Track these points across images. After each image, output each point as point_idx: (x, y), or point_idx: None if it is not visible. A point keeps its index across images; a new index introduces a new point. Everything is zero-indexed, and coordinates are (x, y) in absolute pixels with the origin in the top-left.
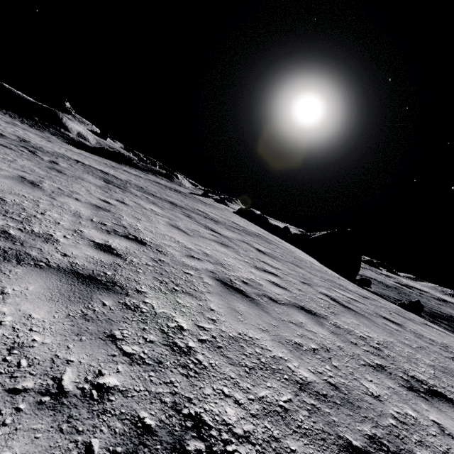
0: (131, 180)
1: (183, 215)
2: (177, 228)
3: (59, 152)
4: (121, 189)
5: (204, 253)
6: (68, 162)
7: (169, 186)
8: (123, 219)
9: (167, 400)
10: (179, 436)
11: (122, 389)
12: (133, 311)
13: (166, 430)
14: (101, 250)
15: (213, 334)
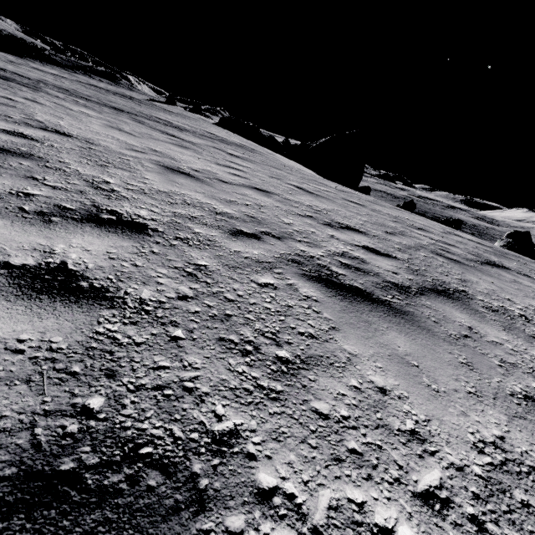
0: (47, 80)
1: (131, 120)
2: (119, 129)
3: None
4: (30, 88)
5: (152, 150)
6: None
7: (114, 91)
8: (36, 115)
9: (87, 203)
10: (95, 213)
11: (46, 196)
12: (54, 170)
13: (85, 211)
14: (10, 134)
15: (142, 188)
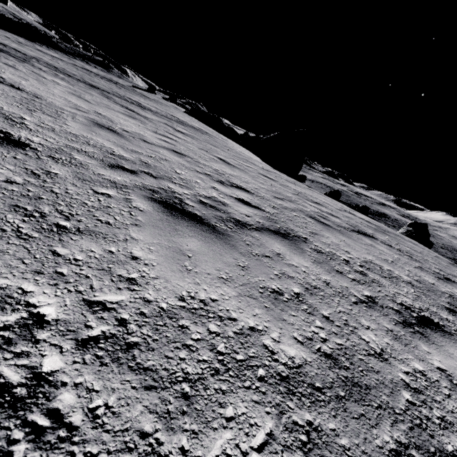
0: (42, 59)
1: (99, 94)
2: (79, 97)
3: None
4: (19, 59)
5: (97, 113)
6: None
7: (103, 76)
8: (3, 74)
9: None
10: None
11: None
12: None
13: None
14: None
15: (55, 128)
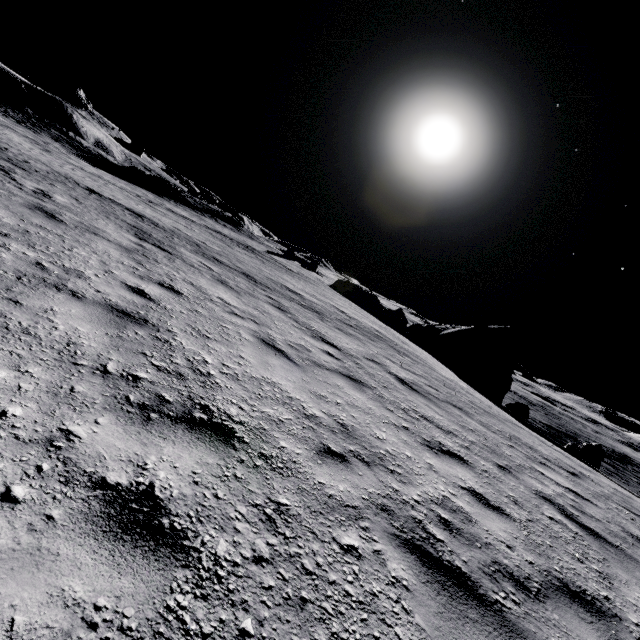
0: (180, 229)
1: (271, 305)
2: (274, 347)
3: (61, 171)
4: (166, 251)
5: (341, 426)
6: (72, 194)
7: (237, 240)
8: (175, 346)
9: None
10: None
11: None
12: None
13: None
14: (125, 531)
15: None
